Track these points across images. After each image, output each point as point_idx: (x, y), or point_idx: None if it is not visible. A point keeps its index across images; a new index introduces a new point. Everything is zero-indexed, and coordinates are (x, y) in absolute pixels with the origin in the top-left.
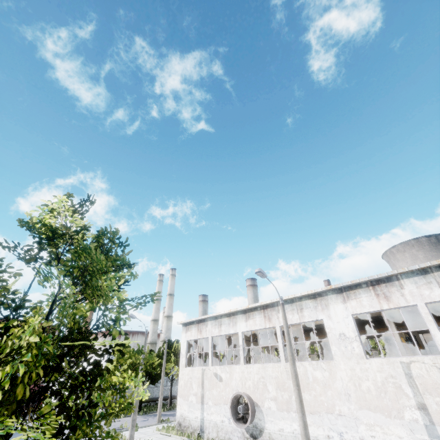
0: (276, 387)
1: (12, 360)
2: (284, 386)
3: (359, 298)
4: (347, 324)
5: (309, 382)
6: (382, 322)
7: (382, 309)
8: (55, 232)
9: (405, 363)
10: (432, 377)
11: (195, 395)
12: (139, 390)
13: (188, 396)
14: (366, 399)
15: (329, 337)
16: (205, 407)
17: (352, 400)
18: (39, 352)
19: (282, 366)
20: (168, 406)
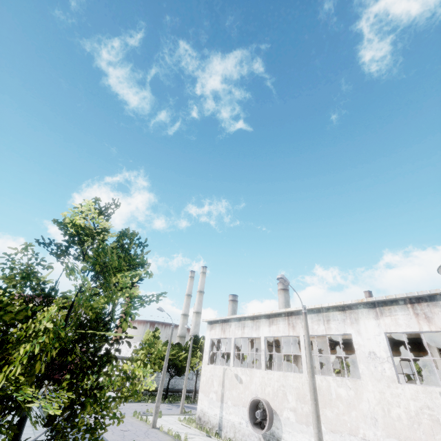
0: (296, 398)
1: (27, 341)
2: (304, 398)
3: (395, 316)
4: (378, 343)
5: (331, 398)
6: None
7: (421, 330)
8: (83, 231)
9: None
10: None
11: (215, 393)
12: (147, 380)
13: (208, 392)
14: (396, 427)
15: (357, 354)
16: (225, 406)
17: (379, 425)
18: (54, 336)
19: (303, 377)
20: (192, 399)
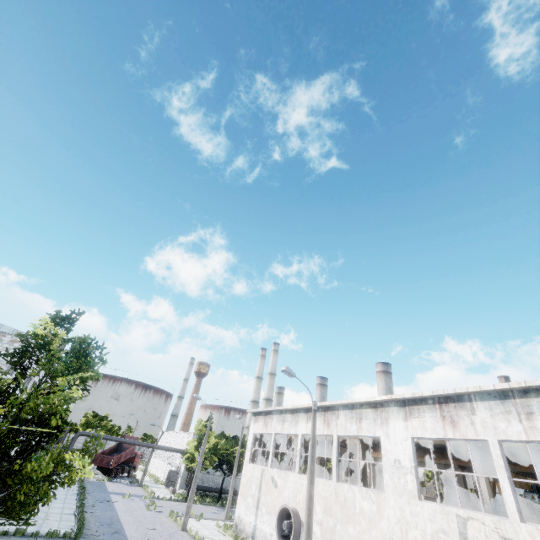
0: (324, 509)
1: None
2: (331, 510)
3: (423, 418)
4: (404, 449)
5: (355, 513)
6: (535, 457)
7: (446, 437)
8: (43, 340)
9: (461, 517)
10: None
11: (252, 497)
12: (86, 469)
13: (246, 496)
14: None
15: (383, 462)
16: (259, 513)
17: None
18: None
19: (332, 485)
20: None
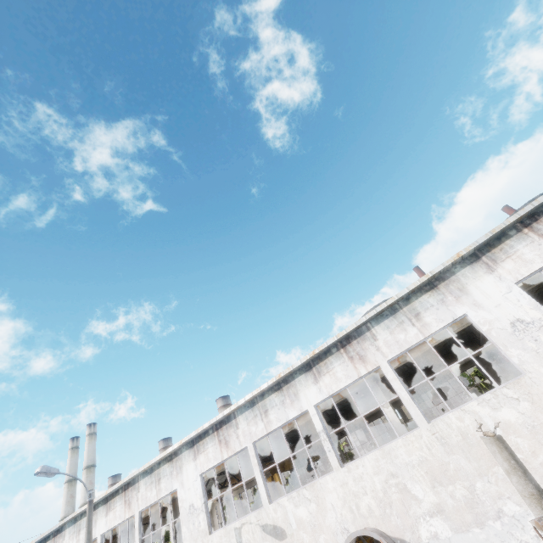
0: None
1: None
2: None
3: (207, 450)
4: (196, 490)
5: None
6: (314, 433)
7: (223, 459)
8: None
9: (238, 529)
10: (256, 540)
11: None
12: None
13: None
14: None
15: (181, 514)
16: None
17: None
18: None
19: None
20: None
